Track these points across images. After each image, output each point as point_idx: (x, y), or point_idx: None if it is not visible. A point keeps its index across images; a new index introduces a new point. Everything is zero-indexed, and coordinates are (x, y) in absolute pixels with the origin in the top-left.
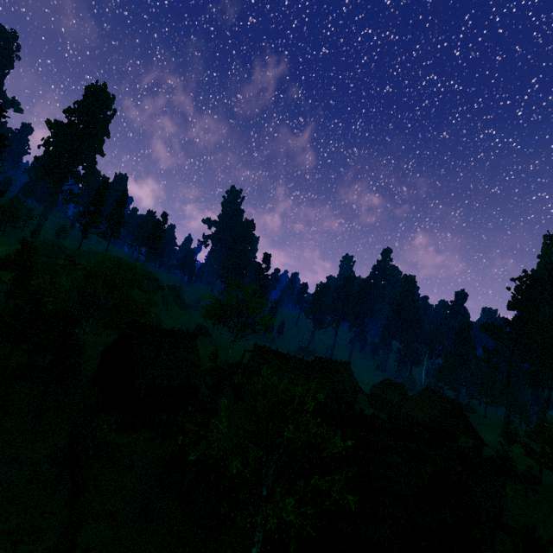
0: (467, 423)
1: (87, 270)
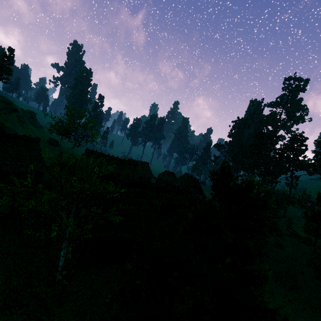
0: (200, 188)
1: None
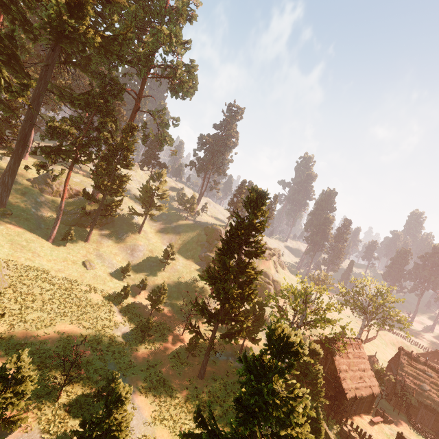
0: None
1: (296, 292)
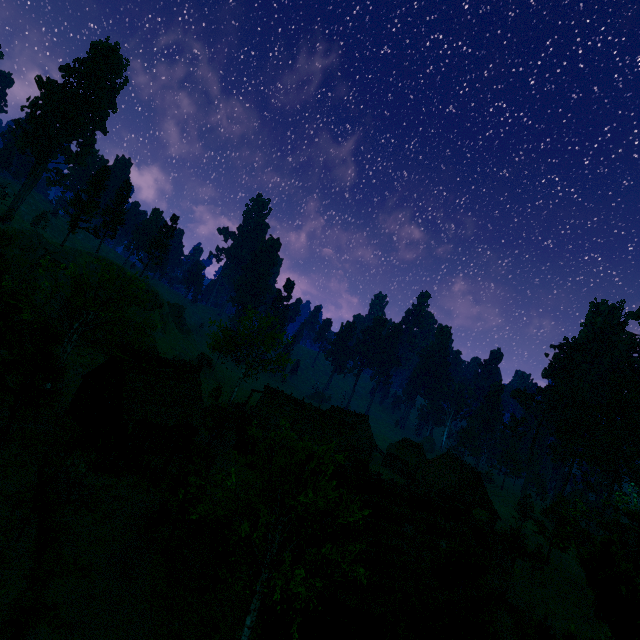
0: (483, 494)
1: (77, 276)
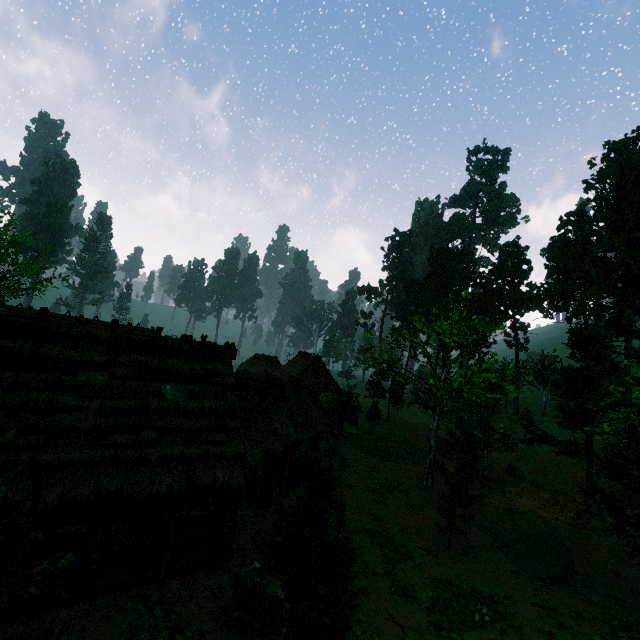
0: (328, 378)
1: None
